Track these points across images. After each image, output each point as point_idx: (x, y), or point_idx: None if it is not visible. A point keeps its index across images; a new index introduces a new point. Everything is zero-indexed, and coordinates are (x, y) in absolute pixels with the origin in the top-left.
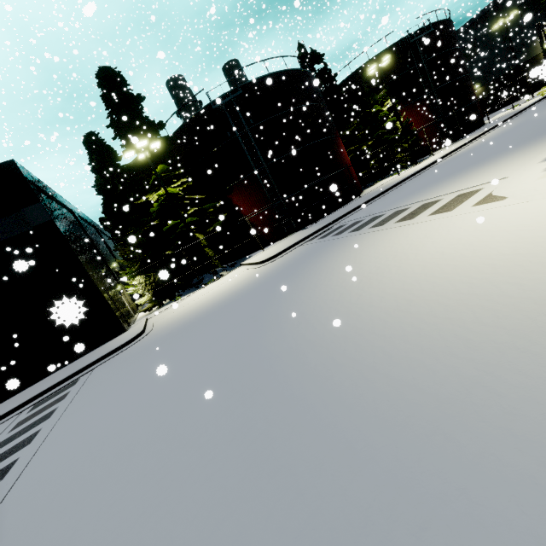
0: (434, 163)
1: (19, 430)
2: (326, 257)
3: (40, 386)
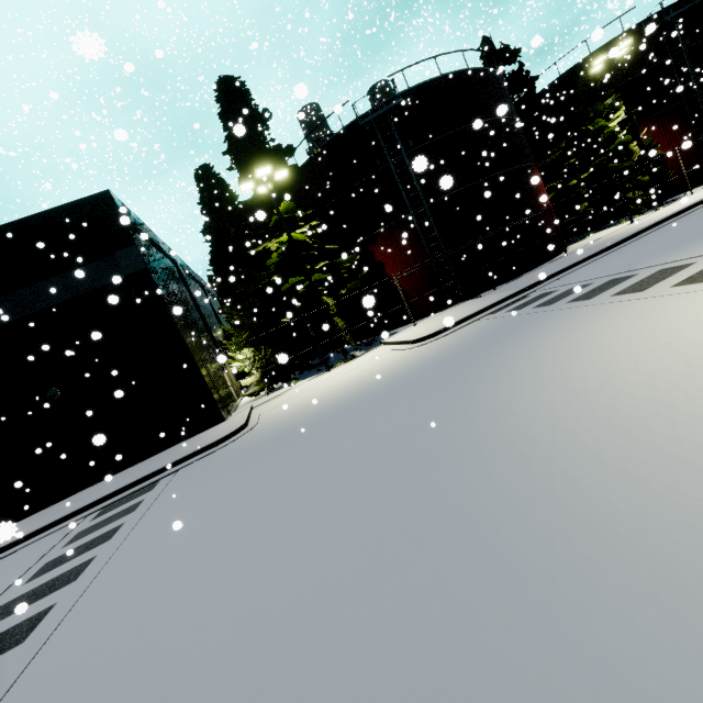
0: None
1: (73, 547)
2: (537, 338)
3: (114, 483)
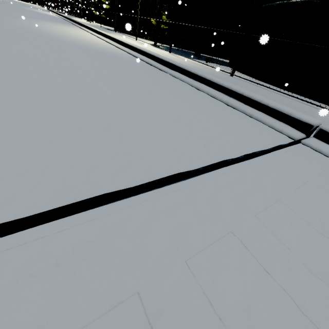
0: None
1: None
2: None
3: None
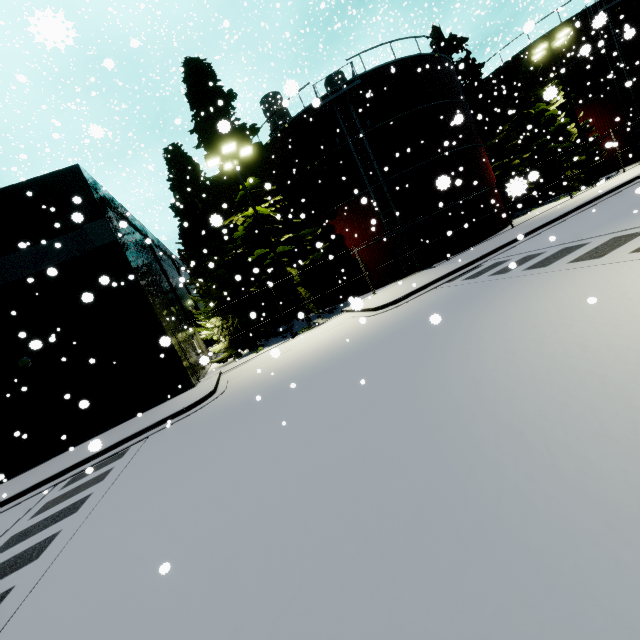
0: (639, 177)
1: (40, 519)
2: (499, 304)
3: (85, 450)
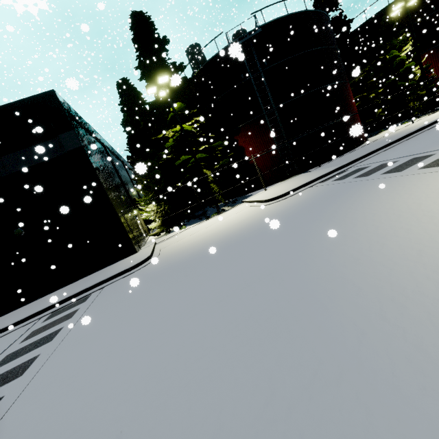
0: None
1: (27, 344)
2: (366, 199)
3: (61, 294)
